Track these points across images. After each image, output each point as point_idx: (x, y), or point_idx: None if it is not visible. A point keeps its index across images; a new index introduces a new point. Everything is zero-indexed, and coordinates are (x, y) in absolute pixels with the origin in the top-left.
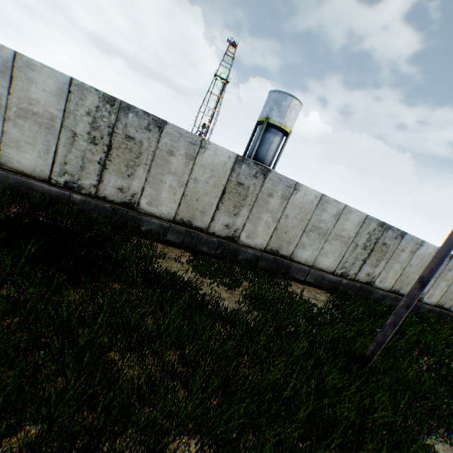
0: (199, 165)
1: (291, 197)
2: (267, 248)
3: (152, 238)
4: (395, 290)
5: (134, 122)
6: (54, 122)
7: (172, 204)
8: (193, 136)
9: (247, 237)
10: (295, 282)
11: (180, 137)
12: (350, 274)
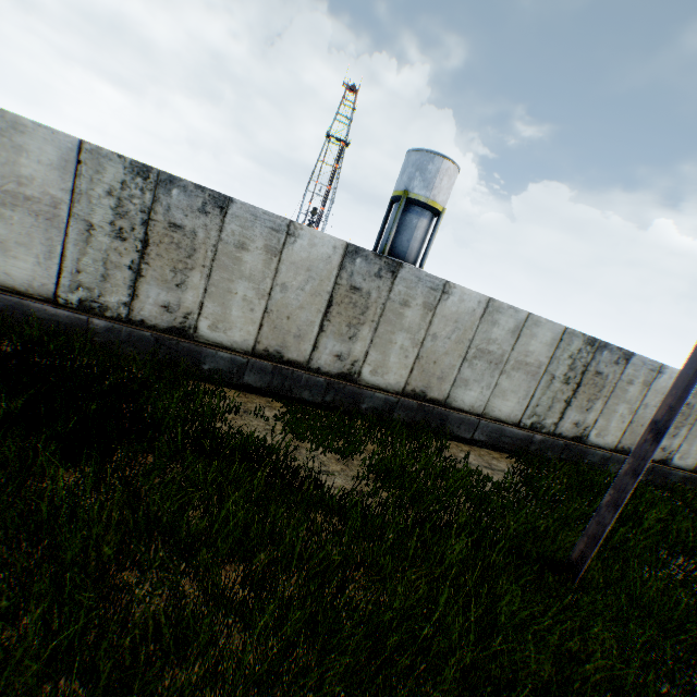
0: (287, 262)
1: (439, 306)
2: (406, 388)
3: (220, 382)
4: (624, 448)
5: (182, 202)
6: (58, 210)
7: (249, 327)
8: (275, 219)
9: (373, 373)
10: (457, 442)
11: (255, 221)
12: (547, 426)
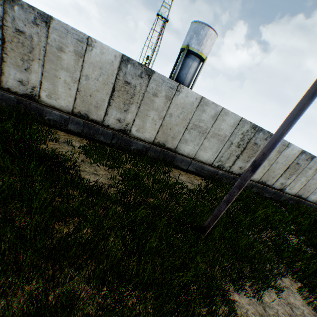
0: (88, 63)
1: (174, 98)
2: (155, 141)
3: (54, 127)
4: (262, 181)
5: (22, 16)
6: None
7: (69, 99)
8: (79, 34)
9: (137, 131)
10: (179, 170)
11: (67, 34)
12: (226, 167)
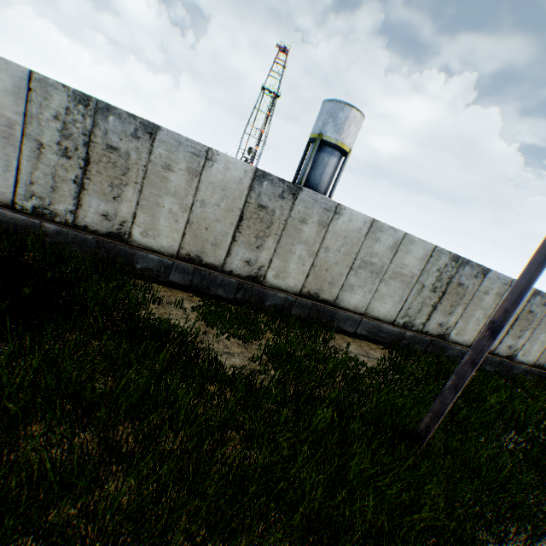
0: (206, 183)
1: (331, 224)
2: (302, 290)
3: (150, 279)
4: None
5: (117, 128)
6: (14, 130)
7: (174, 235)
8: (196, 145)
9: (275, 276)
10: (343, 335)
11: (179, 147)
12: (416, 325)
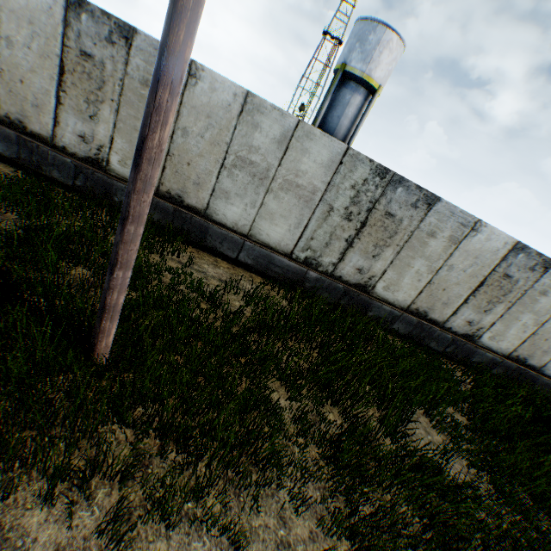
0: (7, 11)
1: (186, 93)
2: (160, 188)
3: None
4: (419, 310)
5: None
6: None
7: None
8: None
9: (122, 163)
10: (221, 260)
11: None
12: (324, 264)
